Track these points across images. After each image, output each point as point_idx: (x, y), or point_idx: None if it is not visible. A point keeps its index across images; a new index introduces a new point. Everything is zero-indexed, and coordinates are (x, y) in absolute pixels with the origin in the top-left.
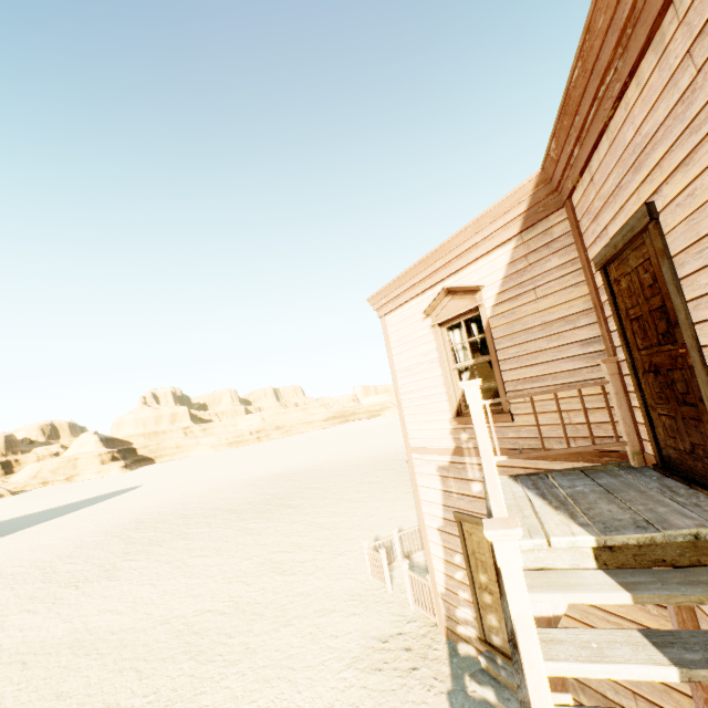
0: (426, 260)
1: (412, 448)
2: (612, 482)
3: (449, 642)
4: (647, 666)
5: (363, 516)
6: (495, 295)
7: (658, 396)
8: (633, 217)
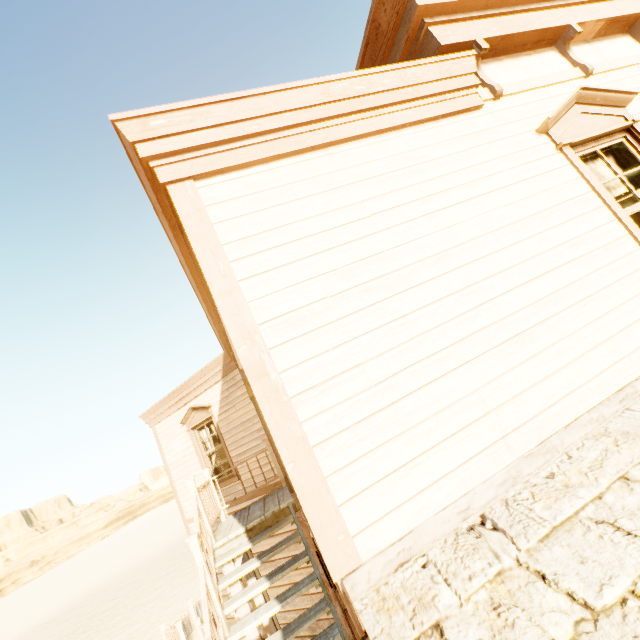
0: (177, 390)
1: (188, 520)
2: (269, 499)
3: None
4: (251, 565)
5: (161, 610)
6: (218, 409)
7: None
8: None
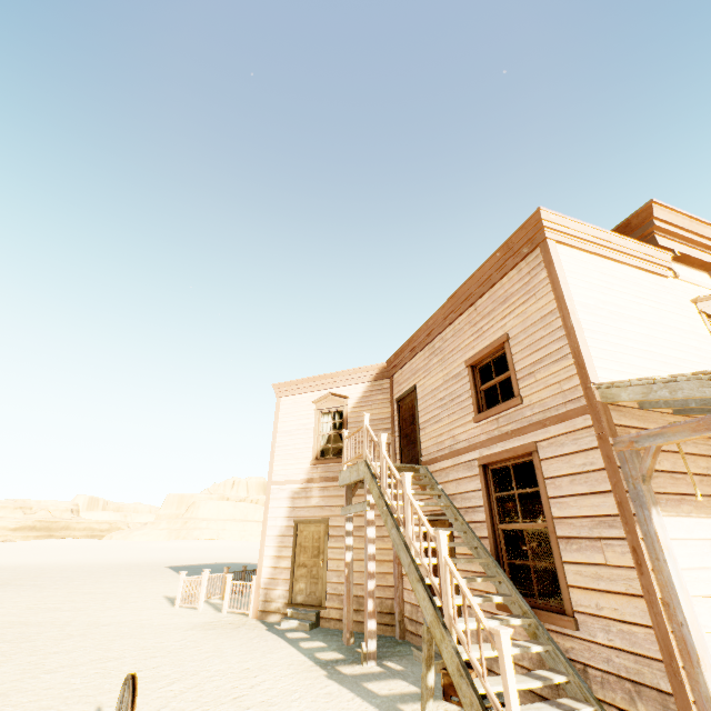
0: (324, 376)
1: (273, 482)
2: None
3: (259, 619)
4: None
5: (139, 588)
6: (354, 403)
7: (406, 445)
8: (411, 387)
